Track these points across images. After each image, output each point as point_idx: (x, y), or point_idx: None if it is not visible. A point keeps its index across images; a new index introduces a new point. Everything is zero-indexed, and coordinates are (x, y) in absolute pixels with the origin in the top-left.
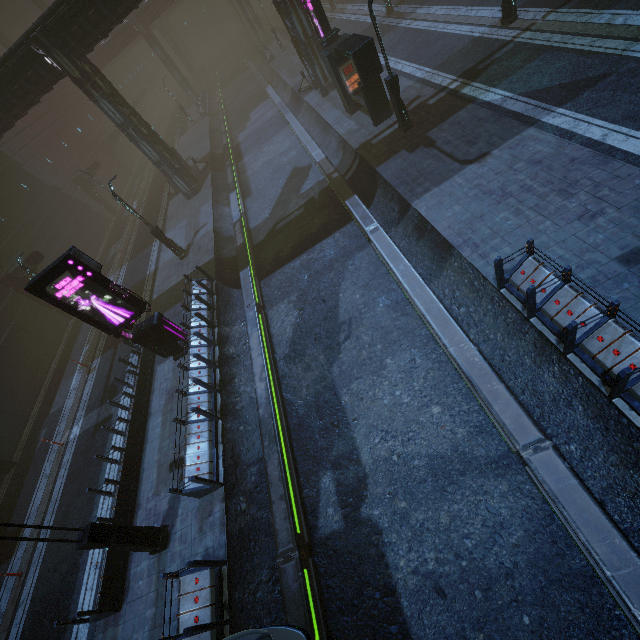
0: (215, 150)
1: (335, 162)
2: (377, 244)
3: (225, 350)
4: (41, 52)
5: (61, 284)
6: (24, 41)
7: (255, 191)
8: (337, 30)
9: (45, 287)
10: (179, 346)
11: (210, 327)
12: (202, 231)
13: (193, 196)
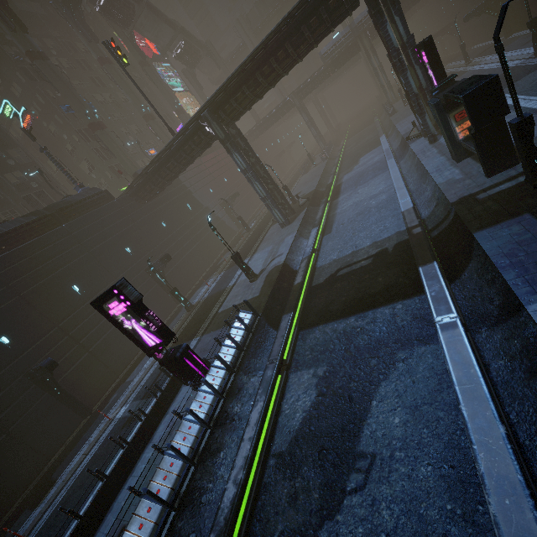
0: (320, 188)
1: (424, 212)
2: (446, 352)
3: (229, 406)
4: (205, 124)
5: (112, 305)
6: (196, 118)
7: (335, 229)
8: (453, 76)
9: (103, 304)
10: (196, 380)
11: (228, 371)
12: (276, 260)
13: (286, 225)
